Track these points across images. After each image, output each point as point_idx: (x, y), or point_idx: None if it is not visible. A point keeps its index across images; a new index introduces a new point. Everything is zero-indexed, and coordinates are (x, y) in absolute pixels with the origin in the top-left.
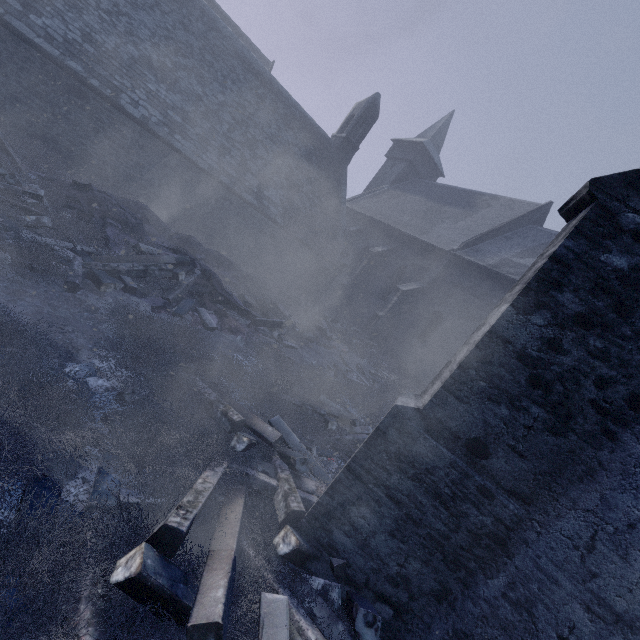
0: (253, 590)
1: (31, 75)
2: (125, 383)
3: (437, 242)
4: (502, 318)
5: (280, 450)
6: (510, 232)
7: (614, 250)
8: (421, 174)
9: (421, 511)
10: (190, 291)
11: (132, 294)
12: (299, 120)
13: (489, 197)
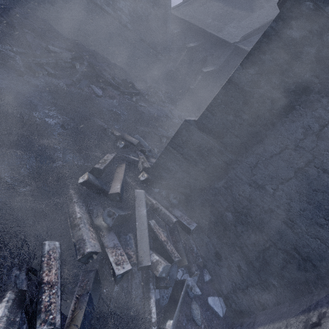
0: (132, 191)
1: None
2: (63, 121)
3: (226, 37)
4: (235, 72)
5: (139, 148)
6: None
7: (295, 27)
8: None
9: (195, 162)
10: (84, 75)
11: (53, 77)
12: None
13: (264, 0)
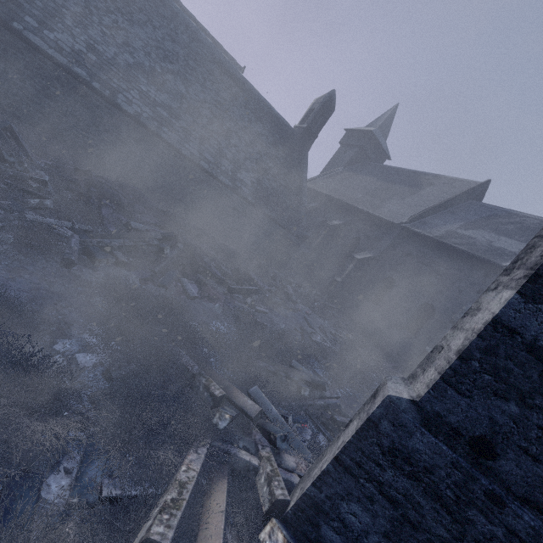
0: None
1: (44, 80)
2: (113, 357)
3: (388, 216)
4: (508, 306)
5: (259, 423)
6: (453, 207)
7: None
8: (370, 158)
9: (419, 513)
10: (174, 263)
11: (122, 267)
12: (267, 114)
13: (432, 176)
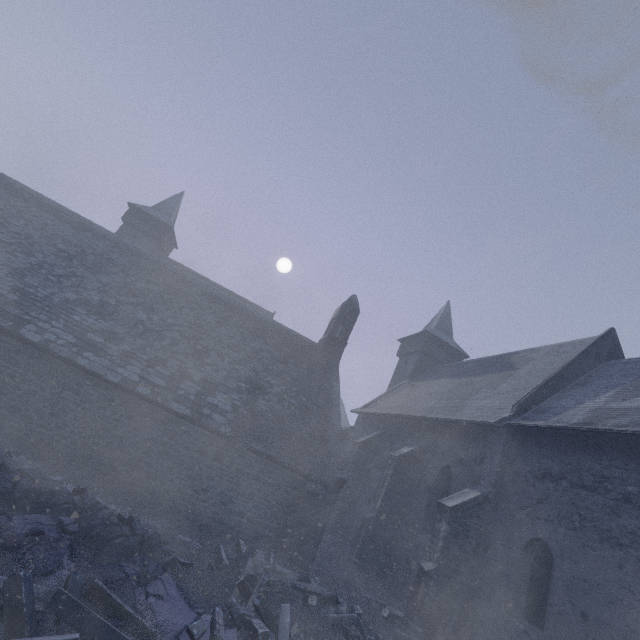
0: None
1: None
2: None
3: (476, 416)
4: None
5: None
6: (580, 377)
7: None
8: (440, 360)
9: None
10: None
11: None
12: (273, 331)
13: (526, 352)
